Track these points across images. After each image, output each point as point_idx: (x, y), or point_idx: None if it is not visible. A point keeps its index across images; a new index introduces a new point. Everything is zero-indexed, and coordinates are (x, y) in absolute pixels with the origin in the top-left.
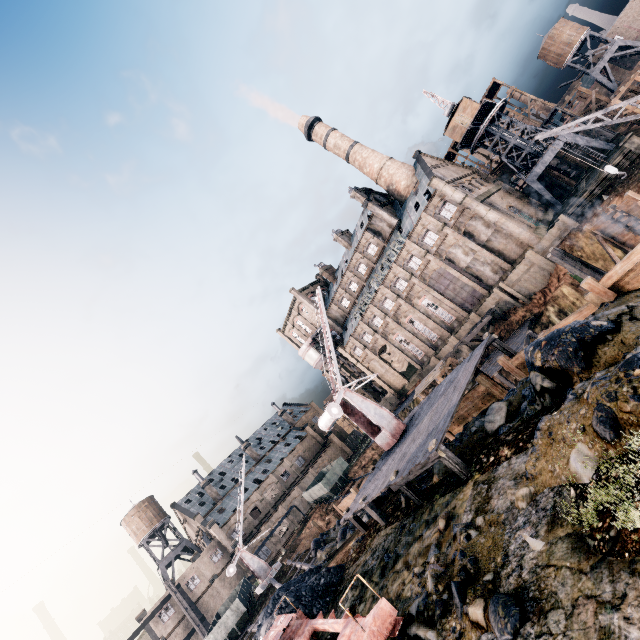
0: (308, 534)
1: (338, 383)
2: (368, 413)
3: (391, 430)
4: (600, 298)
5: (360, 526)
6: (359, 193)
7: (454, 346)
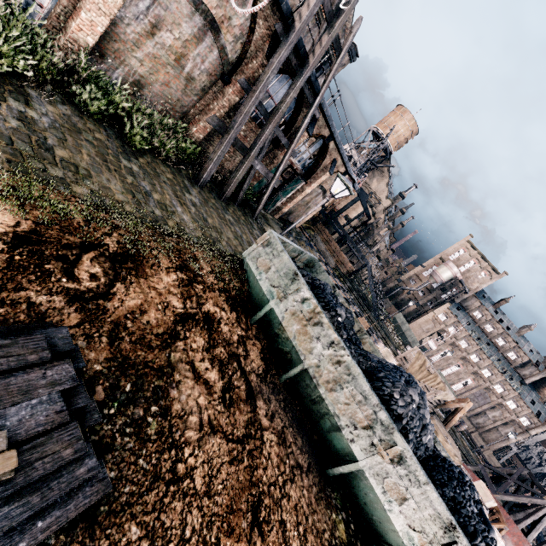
0: None
1: None
2: None
3: None
4: None
5: None
6: None
7: None
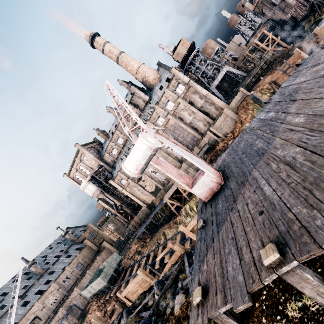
0: None
1: (144, 126)
2: (185, 155)
3: (212, 173)
4: None
5: (232, 321)
6: (124, 82)
7: (185, 169)
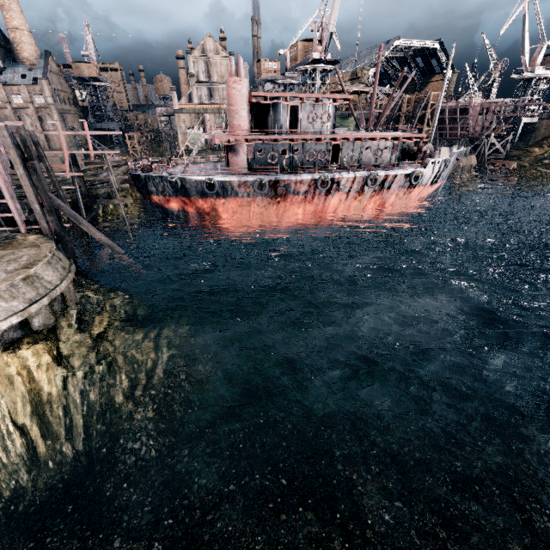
0: None
1: None
2: None
3: None
4: None
5: None
6: None
7: None
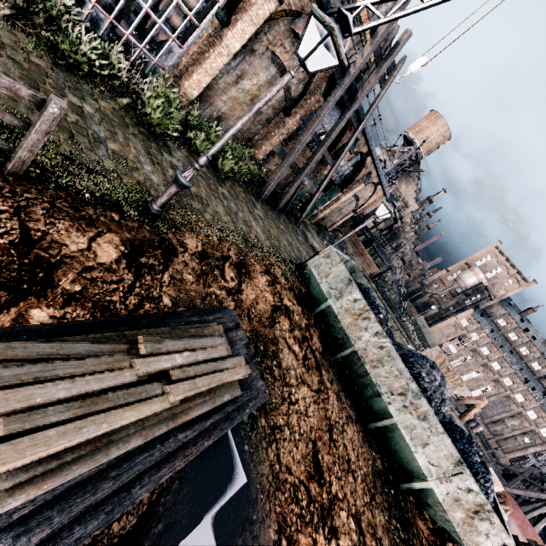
0: None
1: None
2: None
3: None
4: None
5: None
6: None
7: None
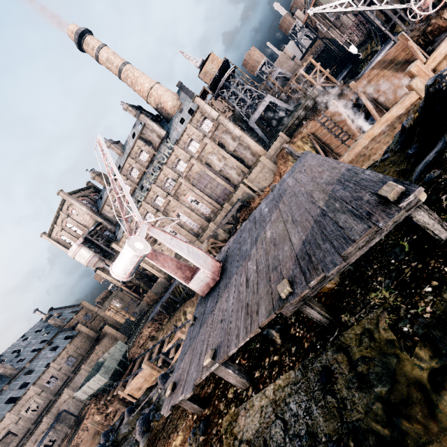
0: (84, 440)
1: (137, 219)
2: (181, 251)
3: (210, 268)
4: (423, 83)
5: (195, 405)
6: (131, 107)
7: (213, 230)
